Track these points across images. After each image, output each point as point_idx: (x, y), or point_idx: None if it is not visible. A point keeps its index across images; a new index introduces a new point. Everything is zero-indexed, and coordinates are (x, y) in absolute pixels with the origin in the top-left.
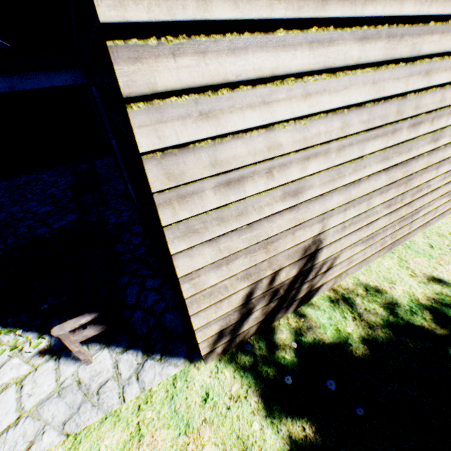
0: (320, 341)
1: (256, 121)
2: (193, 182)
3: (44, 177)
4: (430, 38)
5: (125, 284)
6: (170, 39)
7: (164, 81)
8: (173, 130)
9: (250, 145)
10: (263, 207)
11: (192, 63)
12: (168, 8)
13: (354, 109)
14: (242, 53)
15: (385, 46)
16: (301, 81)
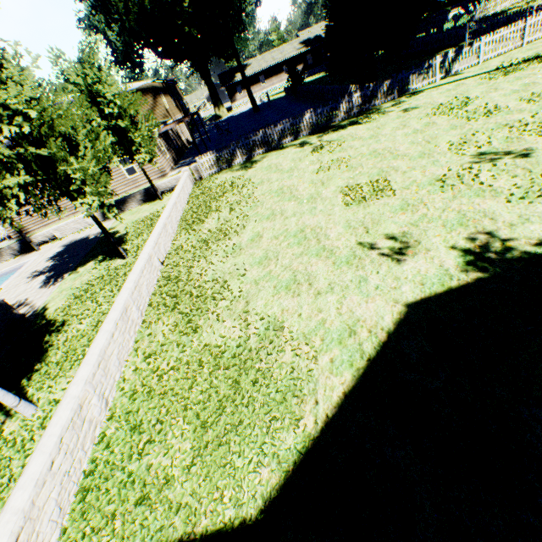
0: None
1: None
2: None
3: None
4: None
5: None
6: None
7: None
8: None
9: None
10: None
11: None
12: None
13: None
14: None
15: None
16: None
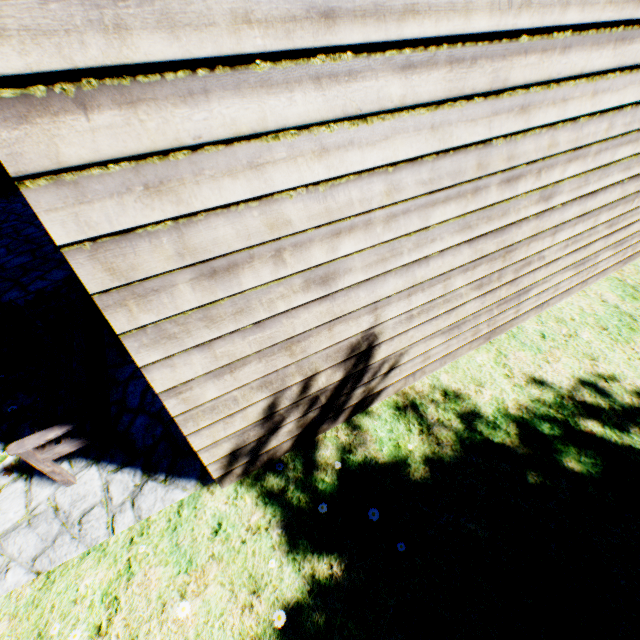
0: (372, 460)
1: (242, 192)
2: (154, 276)
3: (17, 207)
4: (524, 60)
5: (127, 378)
6: (70, 89)
7: (74, 148)
8: (106, 212)
9: (239, 224)
10: (276, 301)
11: (117, 120)
12: (57, 46)
13: (406, 166)
14: (199, 101)
15: (446, 77)
16: (309, 134)
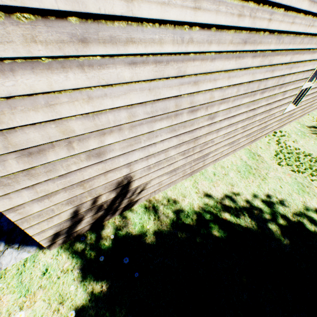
0: (130, 233)
1: (43, 117)
2: None
3: None
4: (193, 64)
5: None
6: None
7: None
8: None
9: (43, 132)
10: (71, 165)
11: None
12: None
13: (137, 106)
14: (8, 76)
15: (154, 69)
16: (80, 92)
